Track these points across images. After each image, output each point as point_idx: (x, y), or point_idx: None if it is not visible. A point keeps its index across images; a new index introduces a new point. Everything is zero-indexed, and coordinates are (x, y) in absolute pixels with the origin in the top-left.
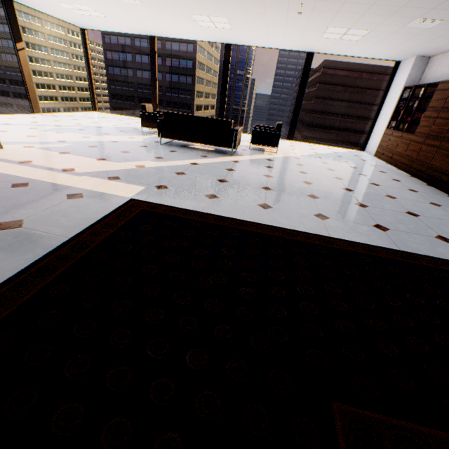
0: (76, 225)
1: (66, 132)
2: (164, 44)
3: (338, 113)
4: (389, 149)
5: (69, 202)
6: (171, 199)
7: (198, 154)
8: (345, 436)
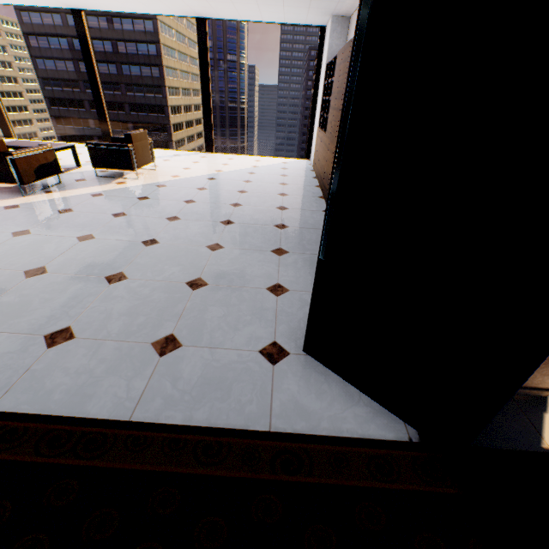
0: None
1: None
2: (111, 22)
3: None
4: (317, 156)
5: None
6: None
7: None
8: None
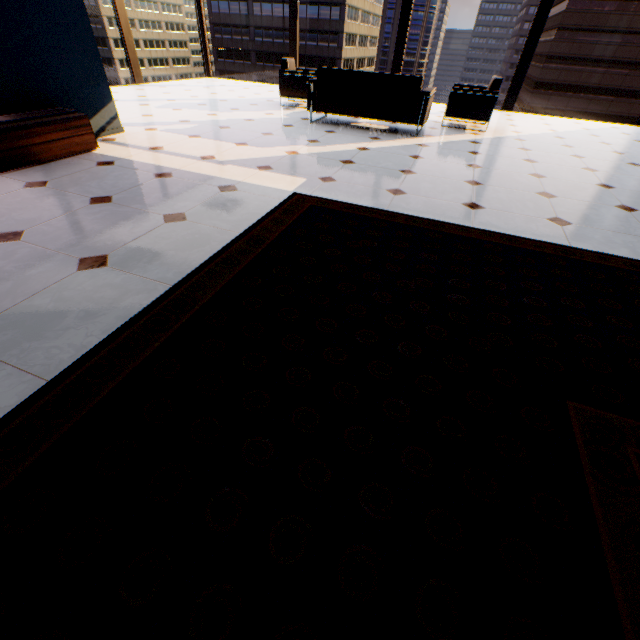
0: (241, 220)
1: (185, 109)
2: None
3: (599, 58)
4: None
5: (224, 195)
6: (343, 194)
7: (366, 136)
8: (580, 426)
